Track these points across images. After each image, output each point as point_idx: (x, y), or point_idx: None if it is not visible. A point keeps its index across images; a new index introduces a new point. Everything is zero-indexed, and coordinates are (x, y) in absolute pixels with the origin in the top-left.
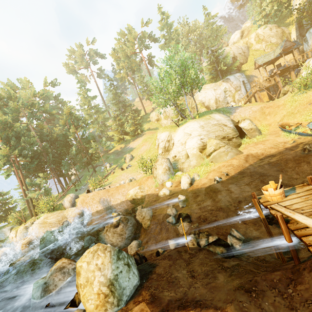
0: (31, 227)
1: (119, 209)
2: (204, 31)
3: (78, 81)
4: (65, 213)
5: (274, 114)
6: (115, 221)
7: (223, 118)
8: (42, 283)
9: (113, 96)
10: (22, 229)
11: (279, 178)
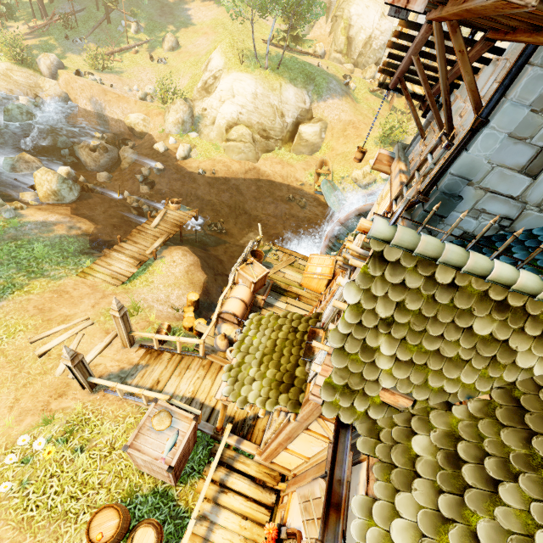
0: None
1: (113, 126)
2: None
3: None
4: (40, 82)
5: (345, 143)
6: (92, 145)
7: (293, 101)
8: (11, 164)
9: None
10: None
11: (246, 203)
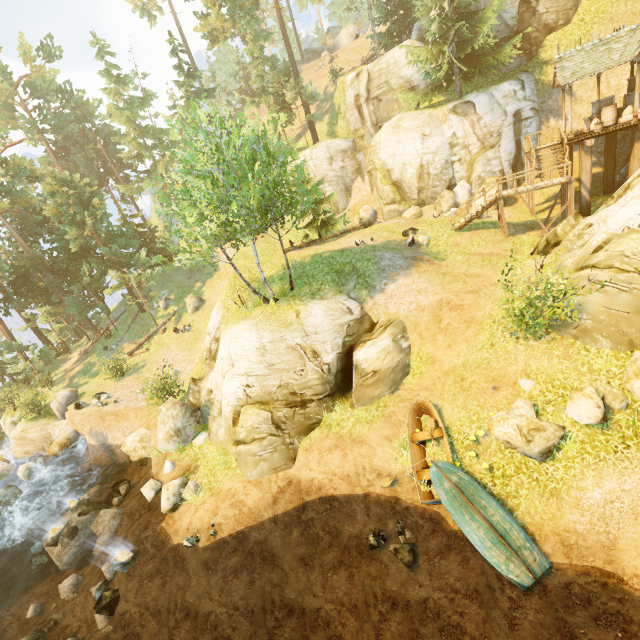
0: (10, 436)
1: (120, 454)
2: None
3: (100, 48)
4: (50, 430)
5: (449, 343)
6: (51, 537)
7: (326, 323)
8: None
9: (186, 104)
10: (9, 423)
11: (286, 583)
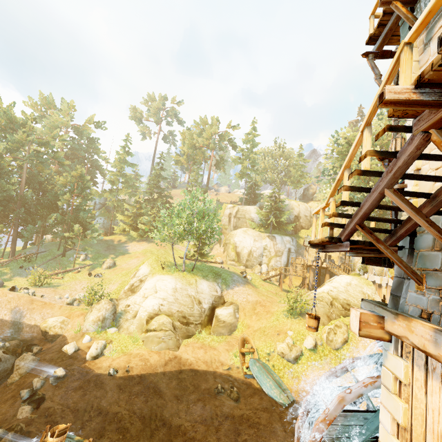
0: None
1: (26, 332)
2: (290, 167)
3: (127, 139)
4: None
5: (258, 319)
6: None
7: (207, 291)
8: None
9: (153, 177)
10: None
11: (165, 407)
